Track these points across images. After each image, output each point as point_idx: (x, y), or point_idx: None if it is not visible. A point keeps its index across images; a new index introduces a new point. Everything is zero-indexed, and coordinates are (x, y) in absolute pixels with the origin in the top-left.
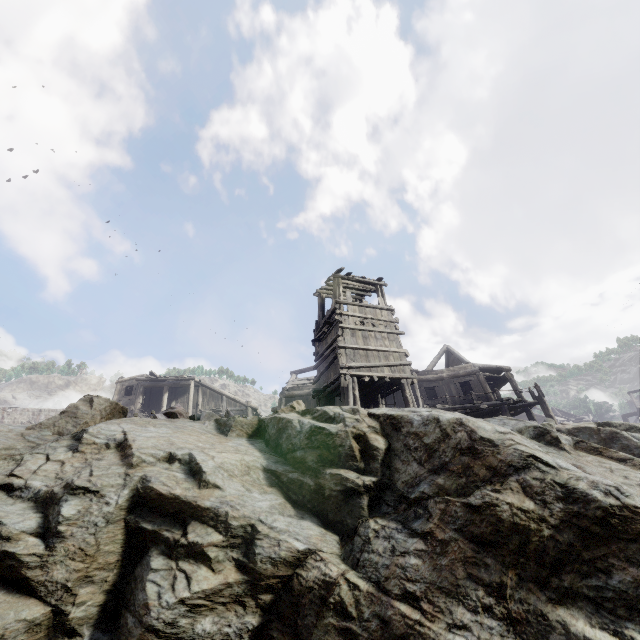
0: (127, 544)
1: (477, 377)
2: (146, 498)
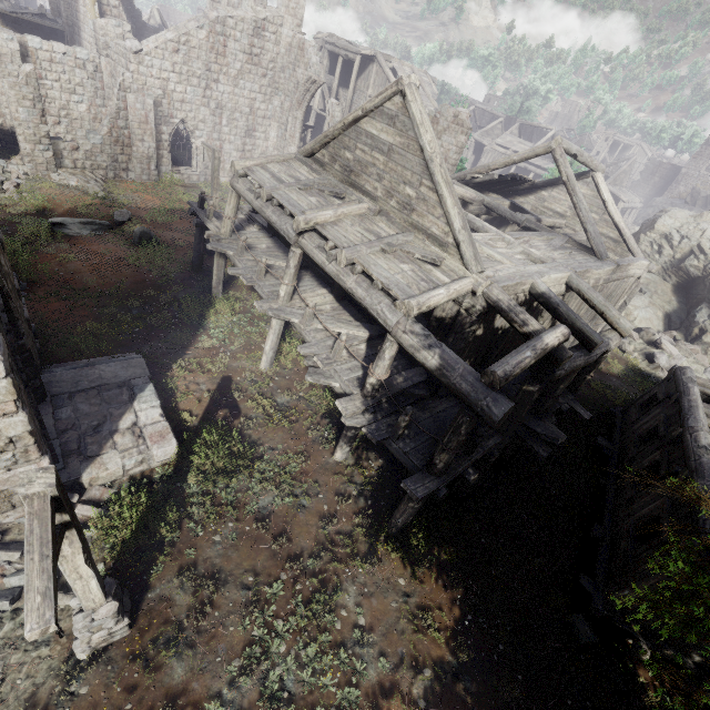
0: (689, 252)
1: None
2: (697, 246)
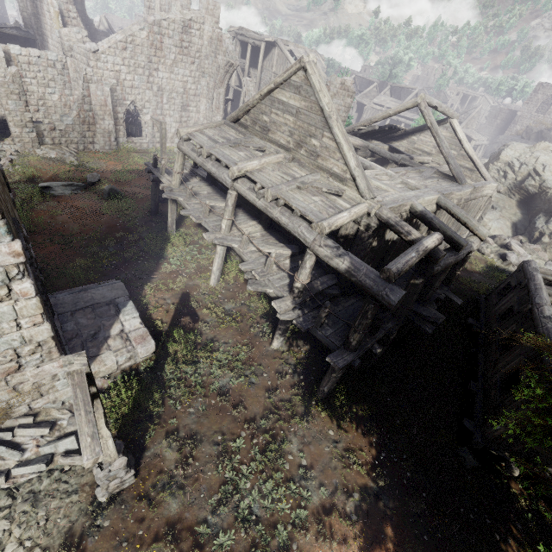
0: (527, 175)
1: None
2: (533, 169)
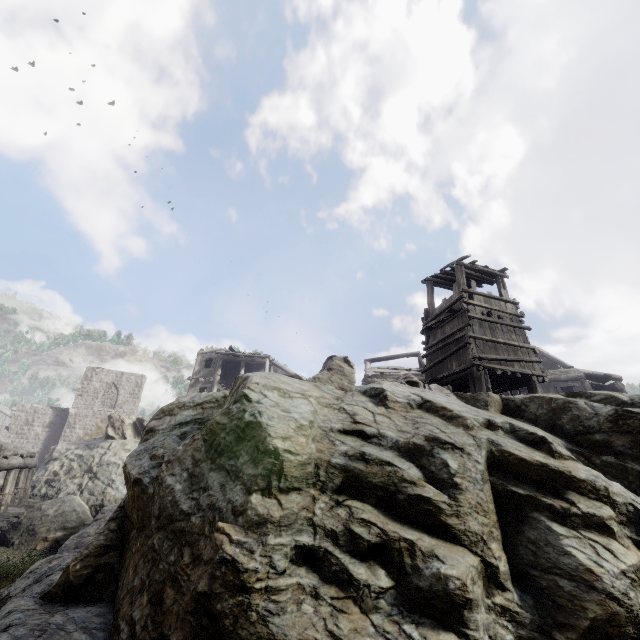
0: (496, 505)
1: (581, 383)
2: (503, 462)
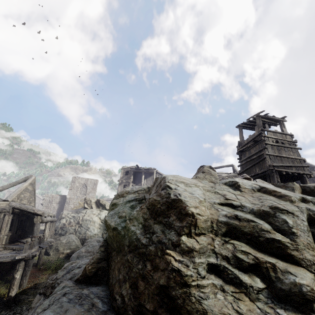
0: None
1: None
2: None
